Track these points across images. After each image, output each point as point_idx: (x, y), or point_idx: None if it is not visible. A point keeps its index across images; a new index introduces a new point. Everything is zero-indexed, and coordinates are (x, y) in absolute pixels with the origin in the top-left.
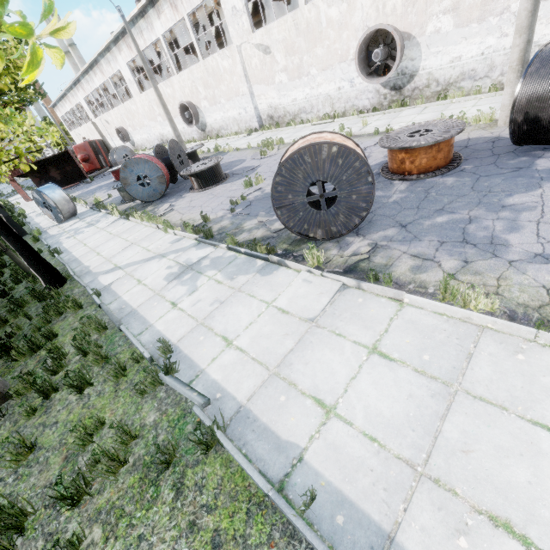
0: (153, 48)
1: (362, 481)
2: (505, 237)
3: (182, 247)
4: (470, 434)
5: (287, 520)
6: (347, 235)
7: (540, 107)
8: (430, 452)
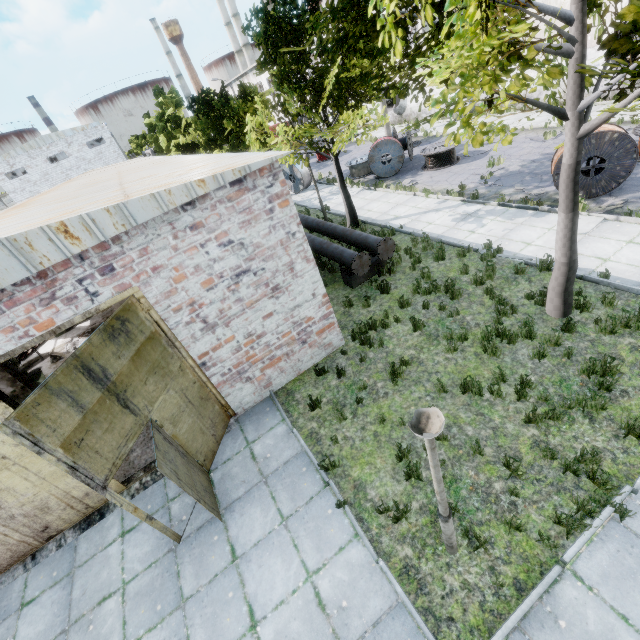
0: None
1: (627, 274)
2: None
3: (451, 205)
4: None
5: (591, 283)
6: (601, 196)
7: None
8: None
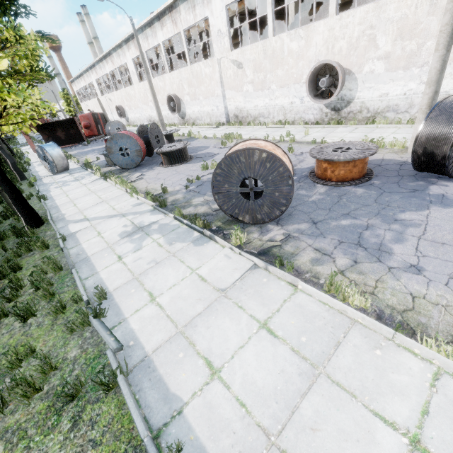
0: (154, 50)
1: (224, 441)
2: (391, 246)
3: (140, 210)
4: (321, 414)
5: None
6: (269, 222)
7: (435, 145)
8: (285, 425)
